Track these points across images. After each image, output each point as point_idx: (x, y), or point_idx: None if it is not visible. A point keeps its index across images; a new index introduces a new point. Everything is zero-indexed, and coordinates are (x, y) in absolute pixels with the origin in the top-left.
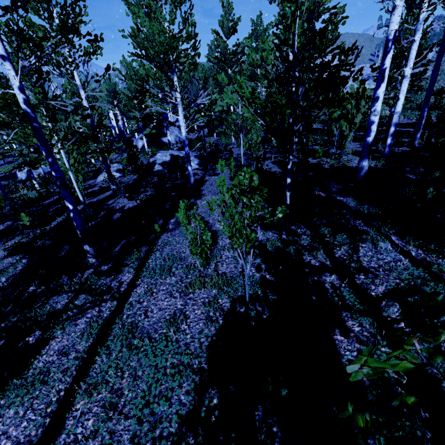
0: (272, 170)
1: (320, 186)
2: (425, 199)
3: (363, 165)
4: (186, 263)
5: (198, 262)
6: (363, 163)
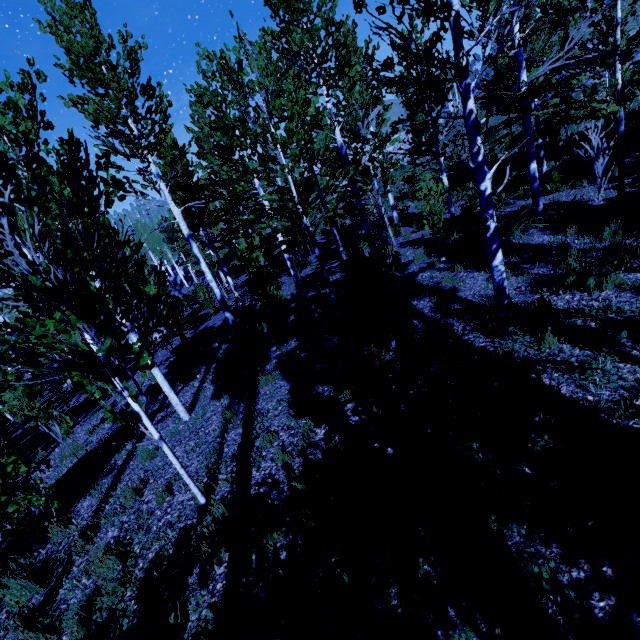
0: (215, 325)
1: (222, 337)
2: (260, 333)
3: (227, 316)
4: (75, 444)
5: (83, 440)
6: (226, 315)
